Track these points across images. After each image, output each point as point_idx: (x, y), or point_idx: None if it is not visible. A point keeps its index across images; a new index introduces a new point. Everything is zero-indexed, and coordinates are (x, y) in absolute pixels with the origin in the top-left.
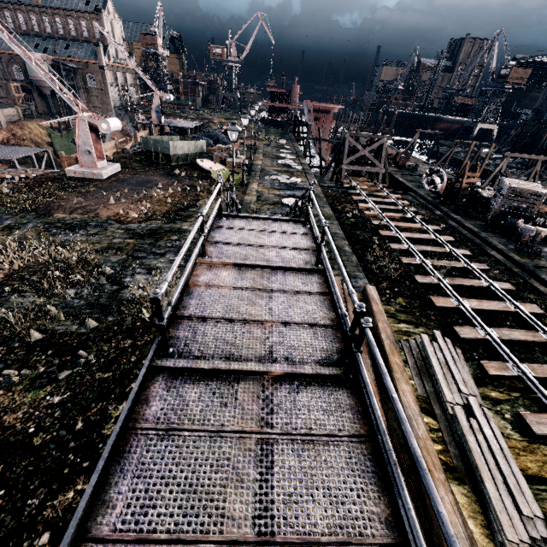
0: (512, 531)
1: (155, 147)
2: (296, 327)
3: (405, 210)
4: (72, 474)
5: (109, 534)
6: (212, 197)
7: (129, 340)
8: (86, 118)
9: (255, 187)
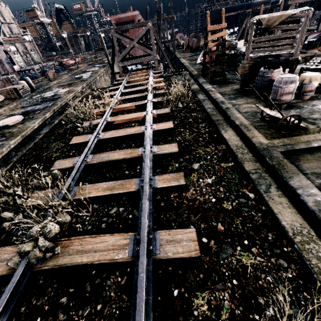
0: None
1: None
2: None
3: (148, 95)
4: None
5: None
6: None
7: None
8: None
9: None
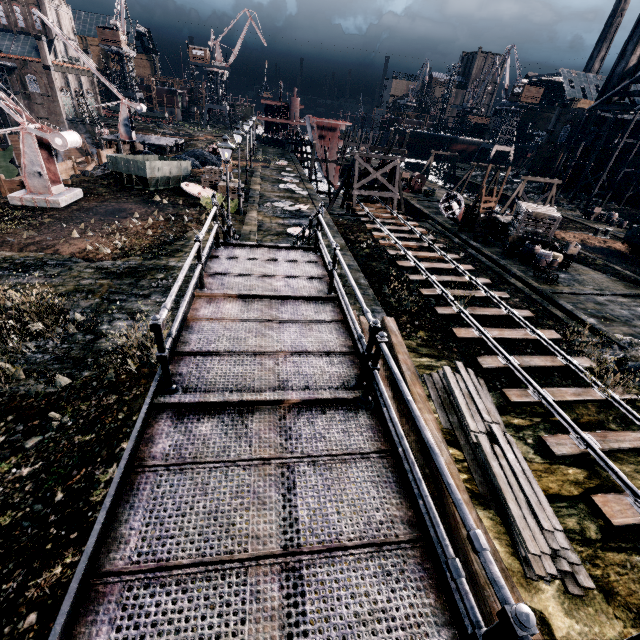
0: (534, 544)
1: (126, 168)
2: (311, 356)
3: (423, 239)
4: (57, 549)
5: (126, 567)
6: (208, 222)
7: (114, 396)
8: (33, 131)
9: (255, 216)
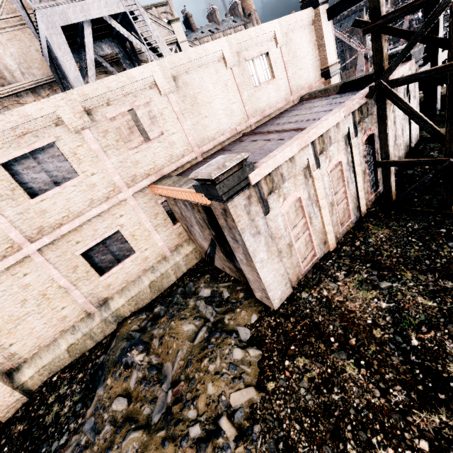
0: None
1: None
2: None
3: None
4: None
5: None
6: None
7: None
8: (363, 52)
9: None
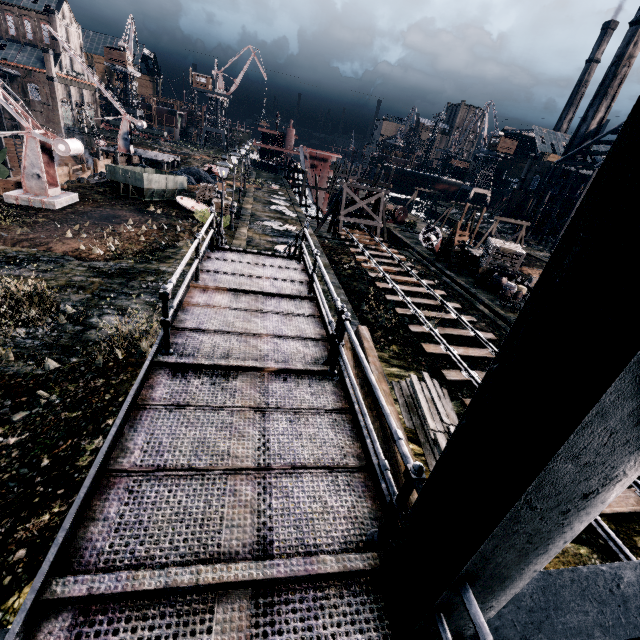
0: None
1: (124, 178)
2: (289, 340)
3: (402, 265)
4: (45, 501)
5: (131, 467)
6: (206, 225)
7: (101, 379)
8: (38, 136)
9: (245, 232)
